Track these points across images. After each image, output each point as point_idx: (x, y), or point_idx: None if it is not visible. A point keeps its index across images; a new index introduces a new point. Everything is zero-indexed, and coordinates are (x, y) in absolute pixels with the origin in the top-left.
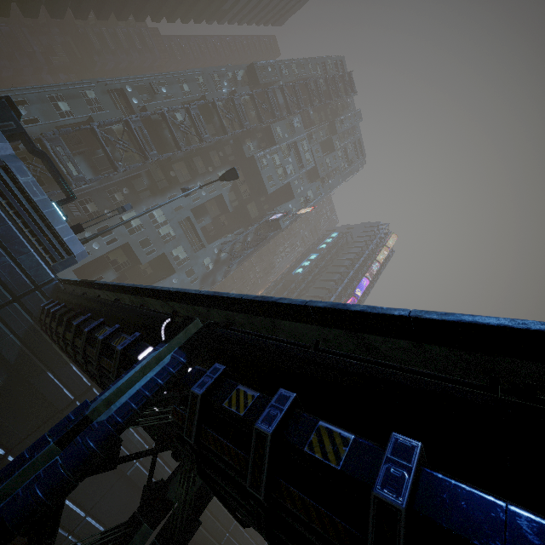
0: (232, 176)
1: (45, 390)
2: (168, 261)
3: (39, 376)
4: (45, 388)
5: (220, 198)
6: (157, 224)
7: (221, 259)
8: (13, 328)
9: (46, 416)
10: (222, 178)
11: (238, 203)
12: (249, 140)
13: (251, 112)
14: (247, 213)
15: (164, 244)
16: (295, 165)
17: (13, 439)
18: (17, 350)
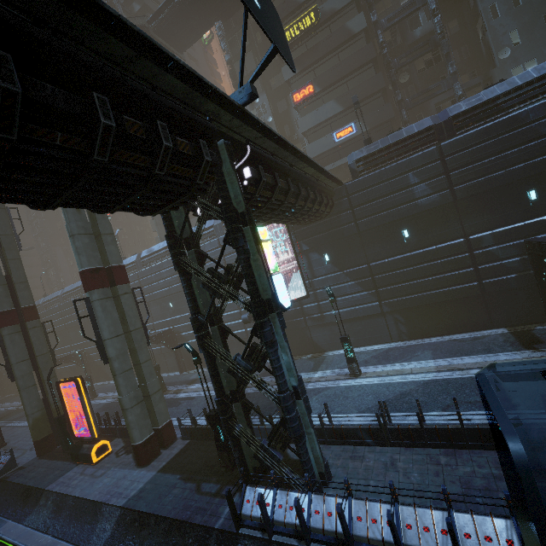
0: None
1: None
2: None
3: None
4: None
5: None
6: None
7: None
8: None
9: None
10: None
11: None
12: None
13: None
14: None
15: None
16: None
17: None
18: None
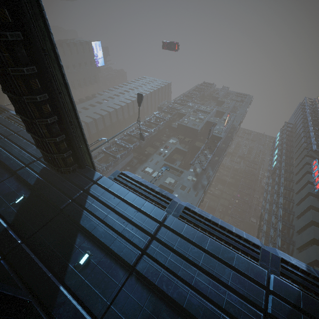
0: (140, 97)
1: (50, 197)
2: (166, 188)
3: (47, 190)
4: (50, 196)
5: (177, 151)
6: (149, 174)
7: (198, 173)
8: (35, 170)
9: (52, 215)
10: (138, 104)
11: (188, 146)
12: (173, 123)
13: (168, 116)
14: (197, 147)
15: (158, 180)
16: (204, 114)
17: (28, 233)
18: (36, 179)
